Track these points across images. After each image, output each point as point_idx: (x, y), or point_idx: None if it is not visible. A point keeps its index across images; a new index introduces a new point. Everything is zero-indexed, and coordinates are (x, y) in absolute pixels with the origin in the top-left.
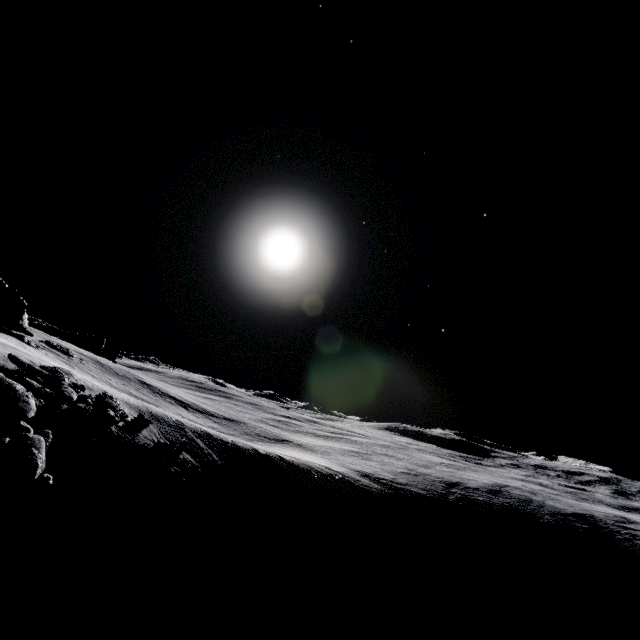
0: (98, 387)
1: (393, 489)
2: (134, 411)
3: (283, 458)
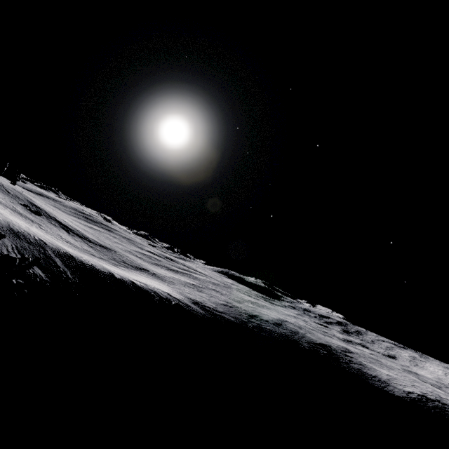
0: None
1: (213, 315)
2: None
3: (134, 283)
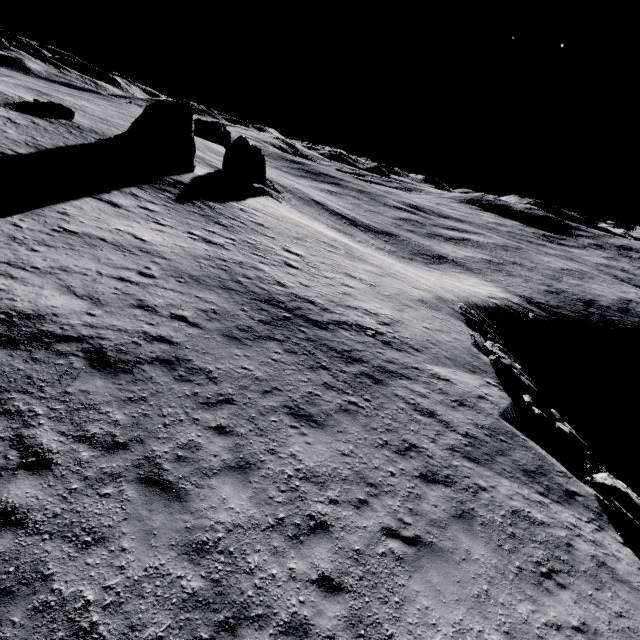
0: (448, 297)
1: (554, 315)
2: None
3: (497, 305)
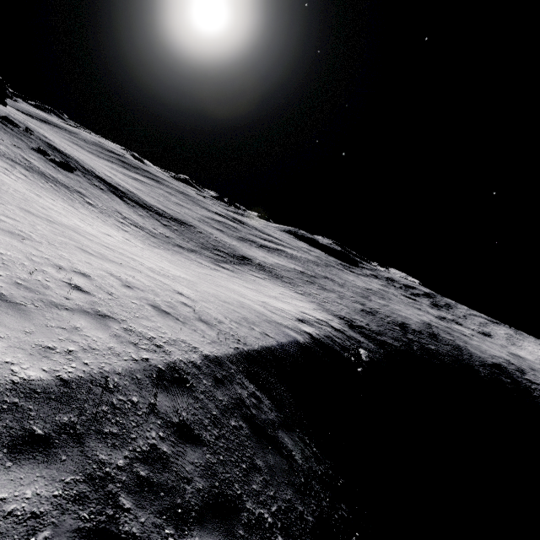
0: None
1: (381, 346)
2: (27, 539)
3: (313, 337)
